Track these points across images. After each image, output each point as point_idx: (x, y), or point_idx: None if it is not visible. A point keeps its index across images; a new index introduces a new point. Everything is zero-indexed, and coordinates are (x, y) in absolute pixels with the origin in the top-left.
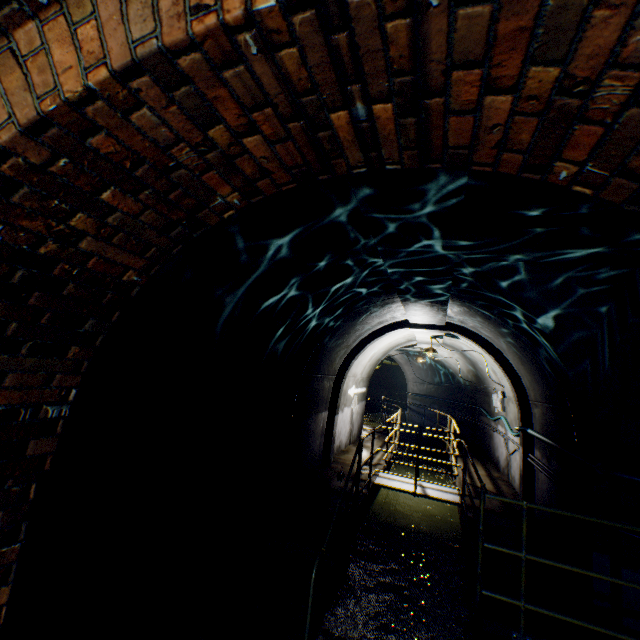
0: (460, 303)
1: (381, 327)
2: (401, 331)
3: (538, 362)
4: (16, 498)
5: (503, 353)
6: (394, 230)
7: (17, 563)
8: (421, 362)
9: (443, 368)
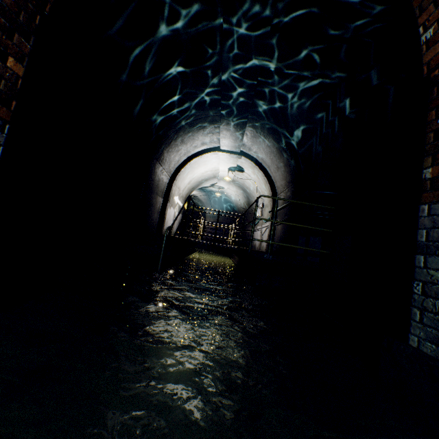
0: (253, 125)
1: (202, 150)
2: (212, 162)
3: (286, 162)
4: (30, 13)
5: (268, 170)
6: (237, 22)
7: (28, 59)
8: (217, 201)
9: (230, 204)
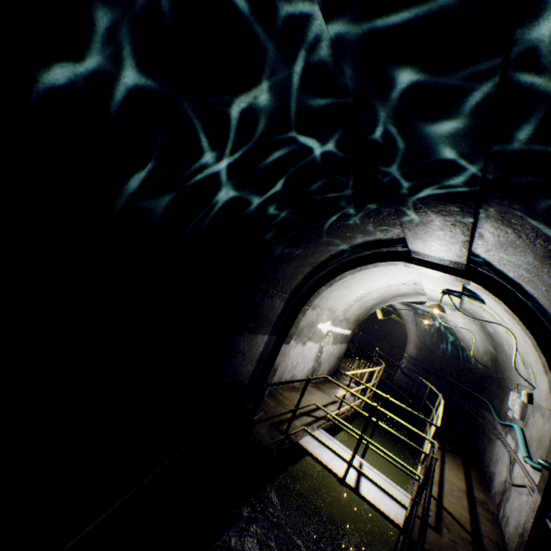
0: (502, 215)
1: (370, 253)
2: (403, 272)
3: None
4: None
5: None
6: None
7: None
8: (429, 325)
9: (453, 339)
